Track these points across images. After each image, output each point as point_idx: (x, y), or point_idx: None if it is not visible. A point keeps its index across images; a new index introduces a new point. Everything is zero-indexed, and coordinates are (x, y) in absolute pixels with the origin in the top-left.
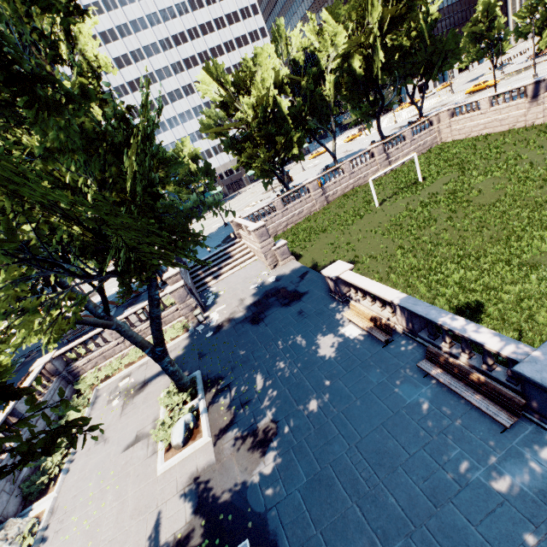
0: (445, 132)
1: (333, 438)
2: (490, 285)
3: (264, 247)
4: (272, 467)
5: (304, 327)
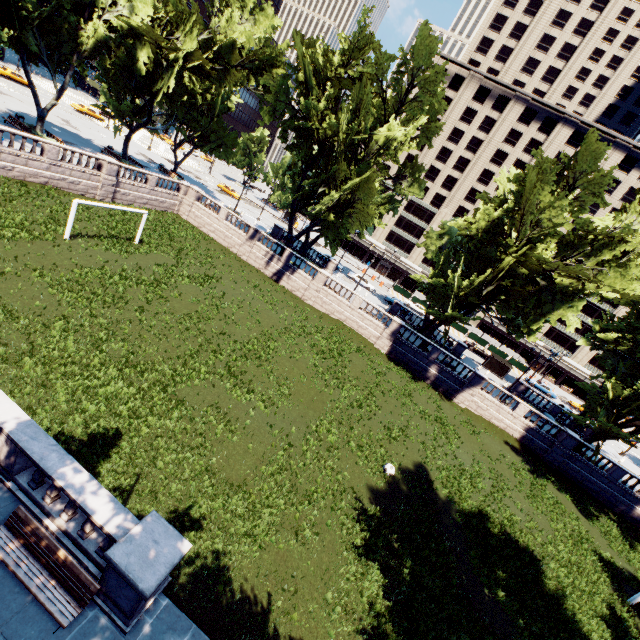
0: (186, 208)
1: None
2: (139, 411)
3: None
4: None
5: None
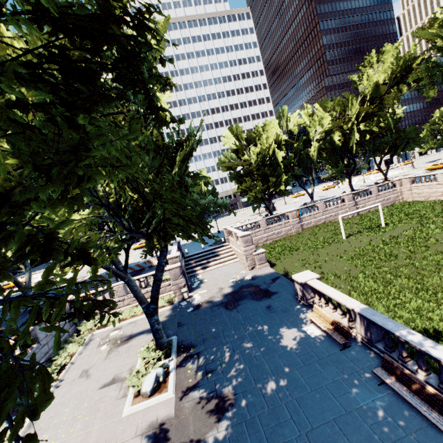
0: (406, 193)
1: (285, 421)
2: None
3: (247, 251)
4: (223, 435)
5: (270, 319)
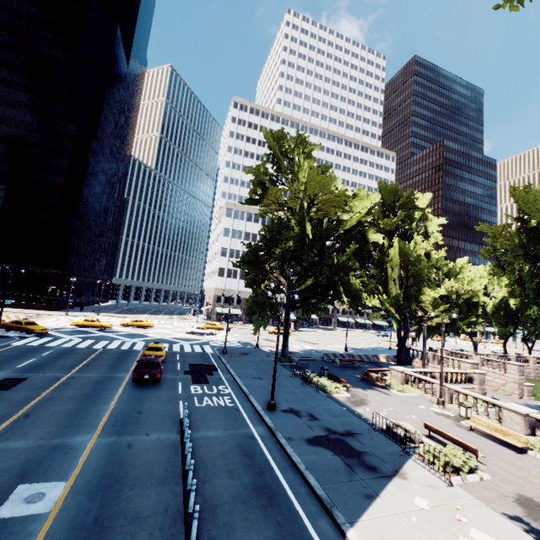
0: None
1: None
2: None
3: (520, 379)
4: None
5: None
